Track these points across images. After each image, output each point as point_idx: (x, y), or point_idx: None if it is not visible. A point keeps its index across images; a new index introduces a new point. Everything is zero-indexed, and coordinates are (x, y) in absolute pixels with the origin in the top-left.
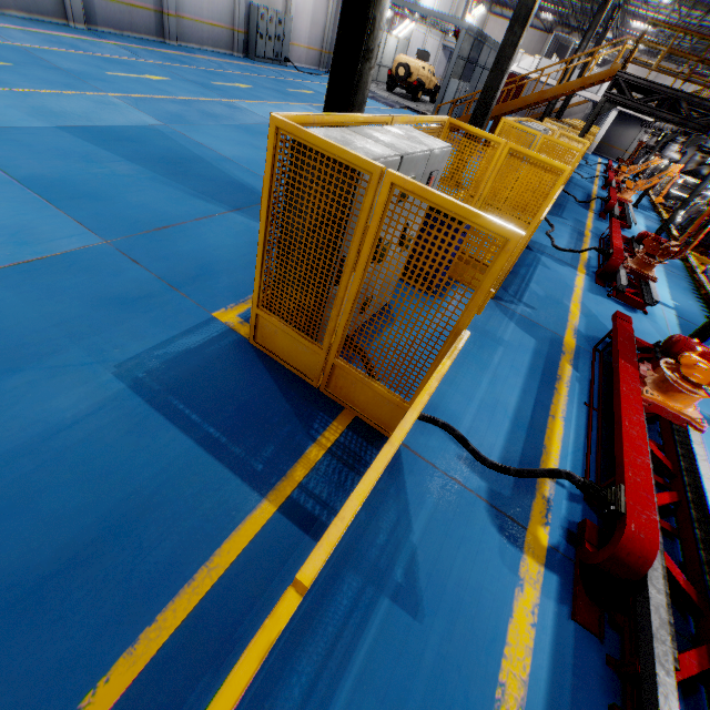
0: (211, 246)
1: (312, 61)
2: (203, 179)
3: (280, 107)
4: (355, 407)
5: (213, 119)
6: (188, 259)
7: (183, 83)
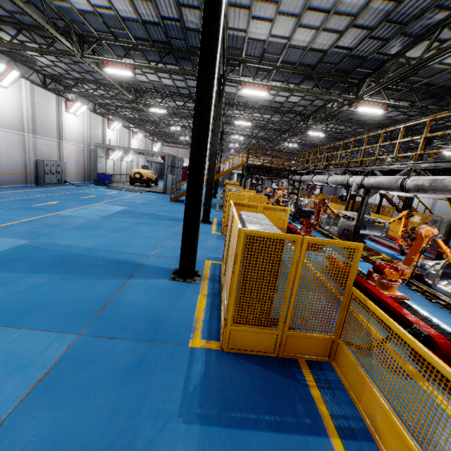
0: (143, 305)
1: (80, 179)
2: (93, 266)
3: (87, 208)
4: (302, 355)
5: (58, 227)
6: (139, 319)
7: (15, 211)
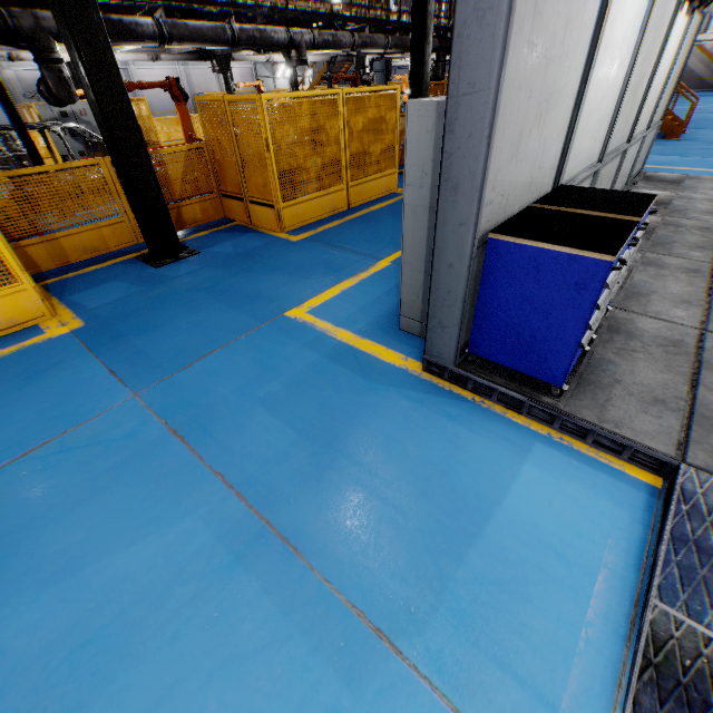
0: None
1: None
2: None
3: None
4: None
5: None
6: None
7: None
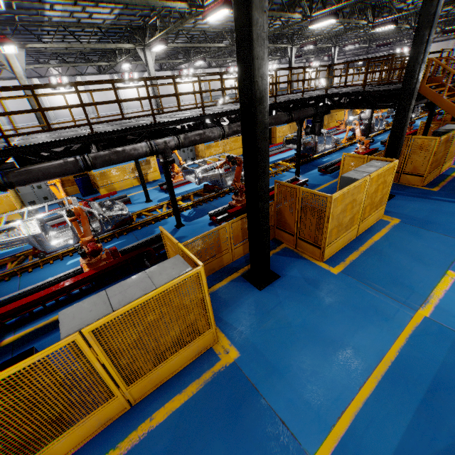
0: None
1: None
2: None
3: None
4: None
5: None
6: None
7: None
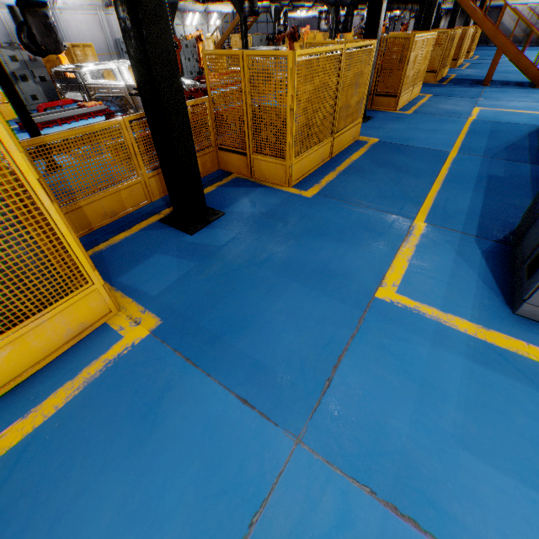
0: None
1: None
2: None
3: None
4: None
5: None
6: None
7: None
